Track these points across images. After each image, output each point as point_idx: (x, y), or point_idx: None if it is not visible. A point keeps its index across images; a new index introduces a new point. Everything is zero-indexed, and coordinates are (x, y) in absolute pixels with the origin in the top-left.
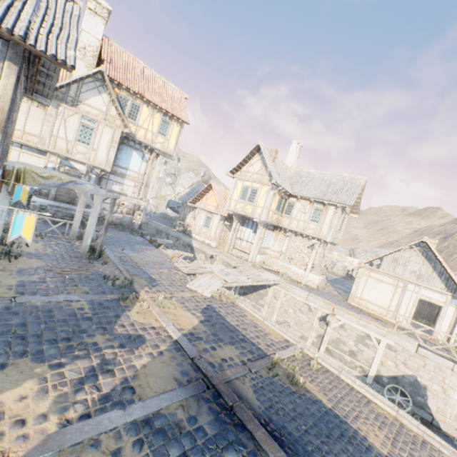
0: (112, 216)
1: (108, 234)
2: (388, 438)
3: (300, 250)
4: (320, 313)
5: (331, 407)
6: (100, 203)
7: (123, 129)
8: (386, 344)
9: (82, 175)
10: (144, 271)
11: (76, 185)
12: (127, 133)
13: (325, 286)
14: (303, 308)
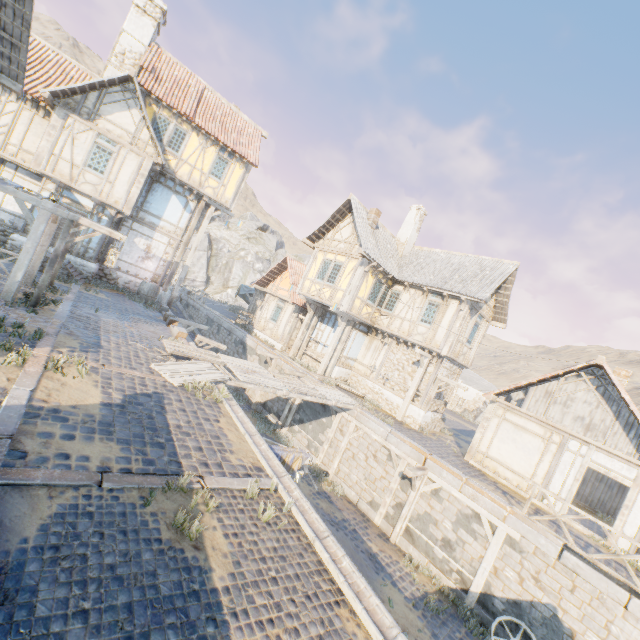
0: (129, 281)
1: (103, 297)
2: None
3: (401, 366)
4: (404, 464)
5: (222, 588)
6: (44, 222)
7: (156, 160)
8: (507, 536)
9: (89, 214)
10: (97, 336)
11: (6, 186)
12: (161, 166)
13: (440, 433)
14: (380, 453)
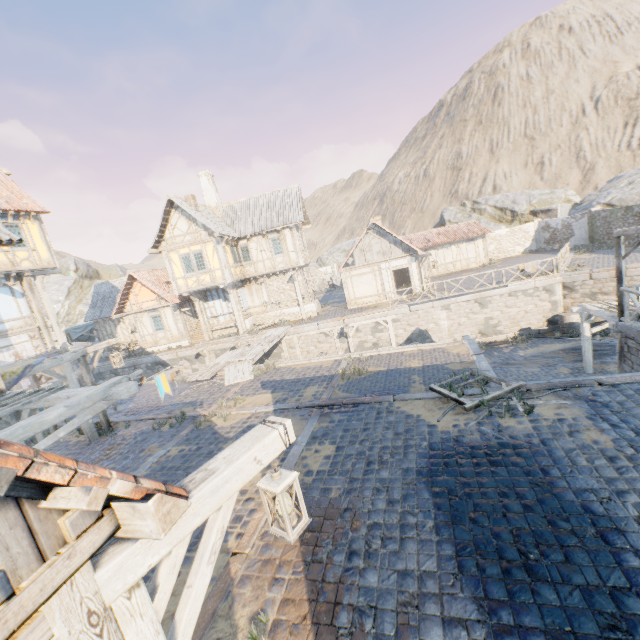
0: None
1: None
2: (420, 360)
3: (282, 289)
4: (336, 332)
5: (387, 369)
6: (72, 371)
7: None
8: (392, 320)
9: None
10: (172, 405)
11: (33, 368)
12: None
13: (323, 308)
14: (321, 338)
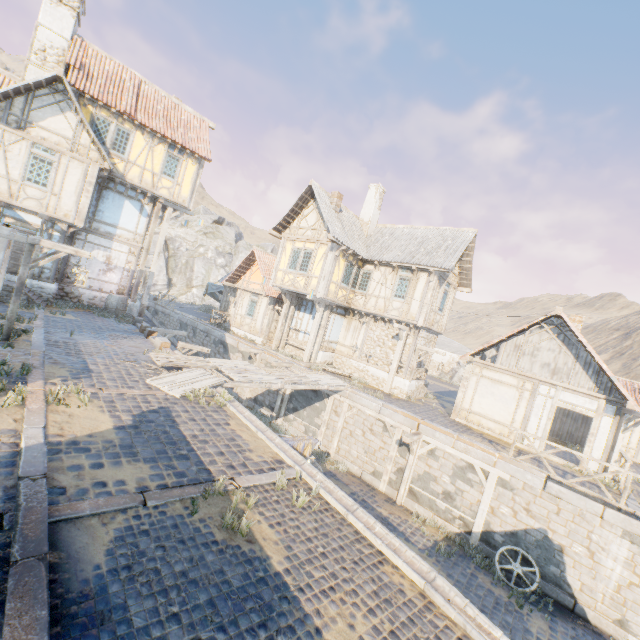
0: (93, 297)
1: (71, 318)
2: (378, 633)
3: (382, 342)
4: (399, 433)
5: (283, 570)
6: (2, 250)
7: (102, 165)
8: (498, 479)
9: (37, 232)
10: (82, 360)
11: None
12: (108, 171)
13: (425, 398)
14: (376, 426)
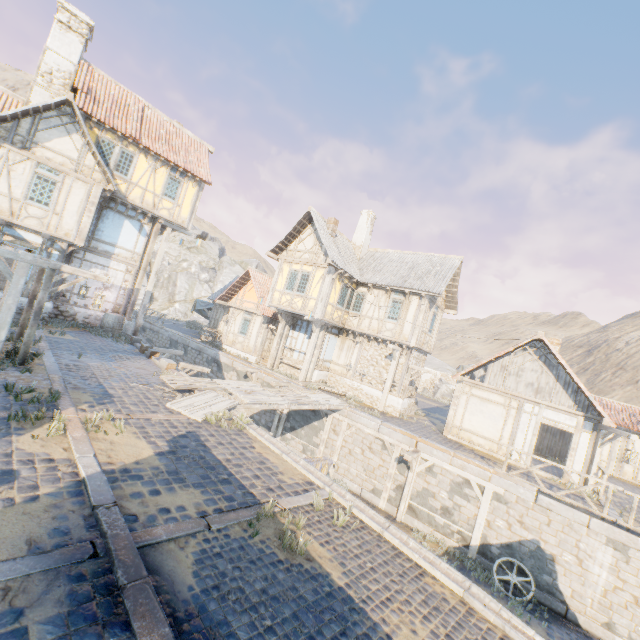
0: (88, 315)
1: (71, 338)
2: (436, 636)
3: (375, 361)
4: (398, 450)
5: (344, 585)
6: (24, 275)
7: (105, 186)
8: (493, 493)
9: (36, 250)
10: (99, 384)
11: None
12: (112, 192)
13: (416, 415)
14: (375, 445)
